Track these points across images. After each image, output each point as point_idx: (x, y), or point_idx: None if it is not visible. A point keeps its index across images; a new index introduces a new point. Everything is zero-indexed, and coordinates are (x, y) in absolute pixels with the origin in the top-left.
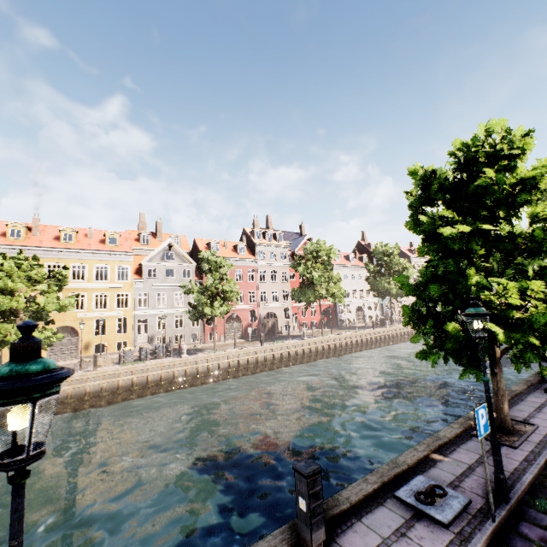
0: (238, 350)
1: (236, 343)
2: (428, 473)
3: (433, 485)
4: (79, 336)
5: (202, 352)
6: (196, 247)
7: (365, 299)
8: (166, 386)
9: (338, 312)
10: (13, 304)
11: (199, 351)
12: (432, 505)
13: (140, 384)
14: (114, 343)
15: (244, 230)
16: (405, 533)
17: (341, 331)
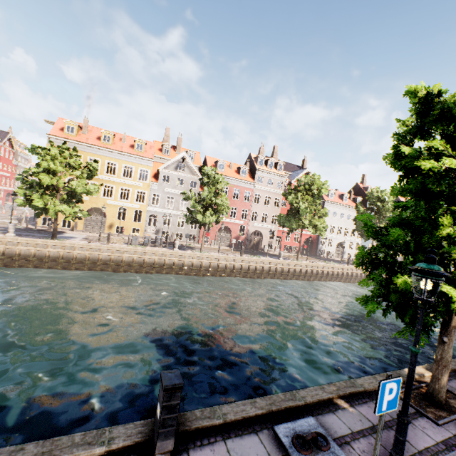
0: (220, 255)
1: (222, 249)
2: (323, 417)
3: (319, 434)
4: (106, 217)
5: (192, 250)
6: (205, 163)
7: (348, 237)
8: (157, 269)
9: (319, 243)
10: (53, 182)
11: (190, 249)
12: (305, 455)
13: (138, 262)
14: (130, 228)
15: (250, 155)
16: None
17: (317, 260)
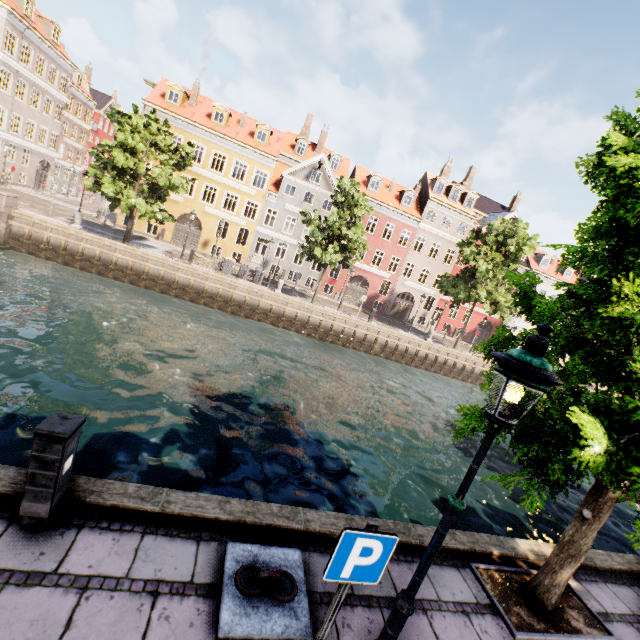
0: (337, 313)
1: (348, 307)
2: (321, 557)
3: (288, 576)
4: (202, 230)
5: (302, 298)
6: (352, 177)
7: None
8: (248, 312)
9: None
10: (128, 164)
11: (301, 296)
12: (245, 595)
13: (225, 297)
14: (230, 251)
15: (425, 175)
16: (159, 595)
17: None
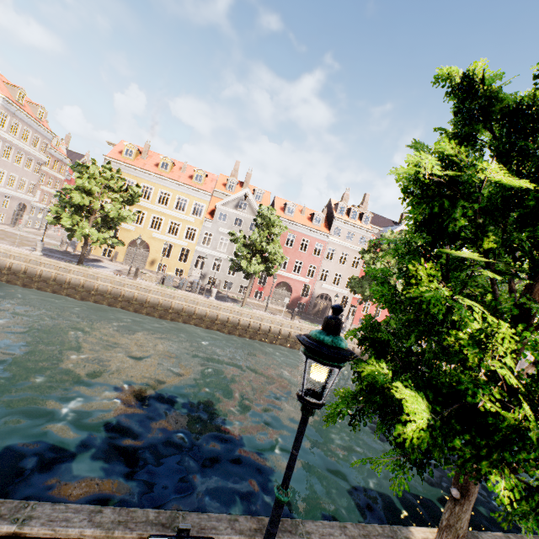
0: (263, 315)
1: (275, 309)
2: None
3: None
4: (150, 252)
5: (234, 303)
6: (273, 205)
7: None
8: (185, 318)
9: None
10: (84, 202)
11: (233, 301)
12: None
13: (165, 306)
14: (174, 268)
15: (330, 201)
16: None
17: None
